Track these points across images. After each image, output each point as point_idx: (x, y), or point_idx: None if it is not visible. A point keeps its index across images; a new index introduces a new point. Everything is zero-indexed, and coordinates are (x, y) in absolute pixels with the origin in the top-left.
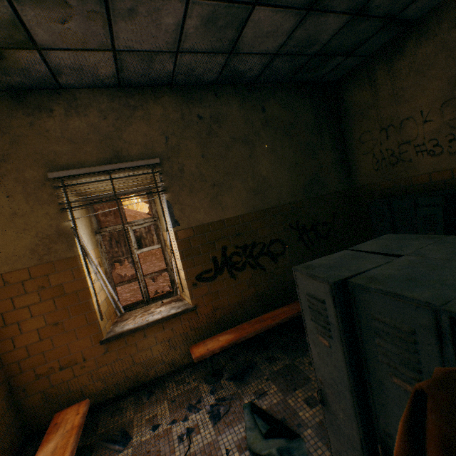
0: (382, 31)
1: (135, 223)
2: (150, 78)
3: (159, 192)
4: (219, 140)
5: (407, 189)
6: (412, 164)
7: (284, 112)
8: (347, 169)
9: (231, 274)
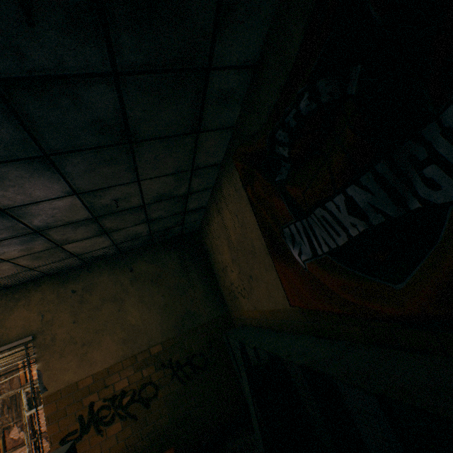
0: (188, 214)
1: (27, 385)
2: (27, 279)
3: (29, 364)
4: (90, 304)
5: (246, 321)
6: (240, 300)
7: (151, 266)
8: (220, 296)
9: (99, 430)
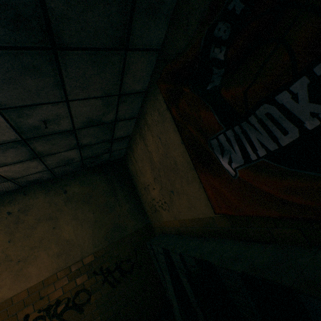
0: (115, 142)
1: None
2: None
3: None
4: (25, 224)
5: (166, 230)
6: (160, 213)
7: (83, 188)
8: (142, 210)
9: None
